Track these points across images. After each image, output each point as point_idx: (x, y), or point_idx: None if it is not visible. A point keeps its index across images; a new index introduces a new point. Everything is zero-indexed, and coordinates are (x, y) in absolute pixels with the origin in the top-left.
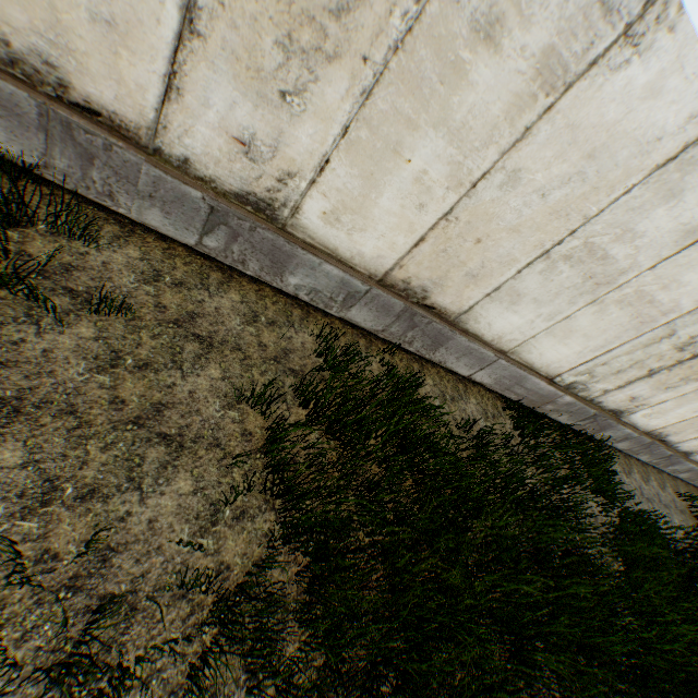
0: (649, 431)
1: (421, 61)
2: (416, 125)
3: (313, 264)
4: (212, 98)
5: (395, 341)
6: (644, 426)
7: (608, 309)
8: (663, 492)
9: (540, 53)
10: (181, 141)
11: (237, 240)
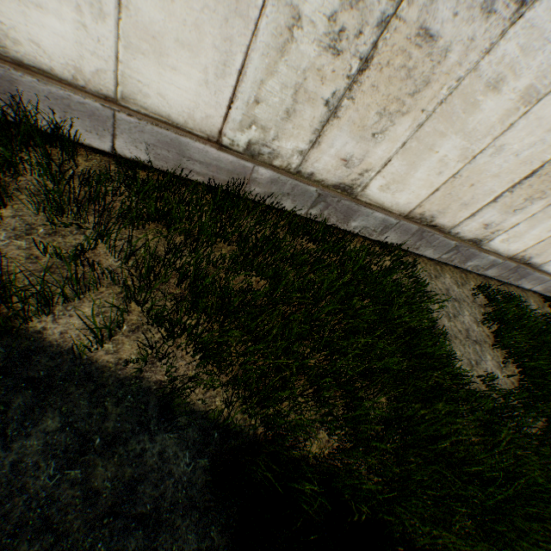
0: None
1: None
2: None
3: (483, 257)
4: (484, 215)
5: (499, 279)
6: None
7: None
8: None
9: None
10: (461, 228)
11: (456, 254)
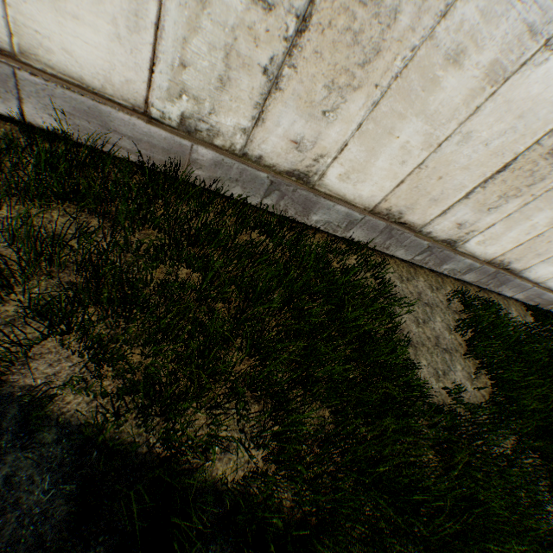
0: None
1: None
2: (541, 209)
3: (460, 260)
4: (457, 213)
5: (479, 285)
6: None
7: None
8: None
9: None
10: (433, 227)
11: (430, 256)
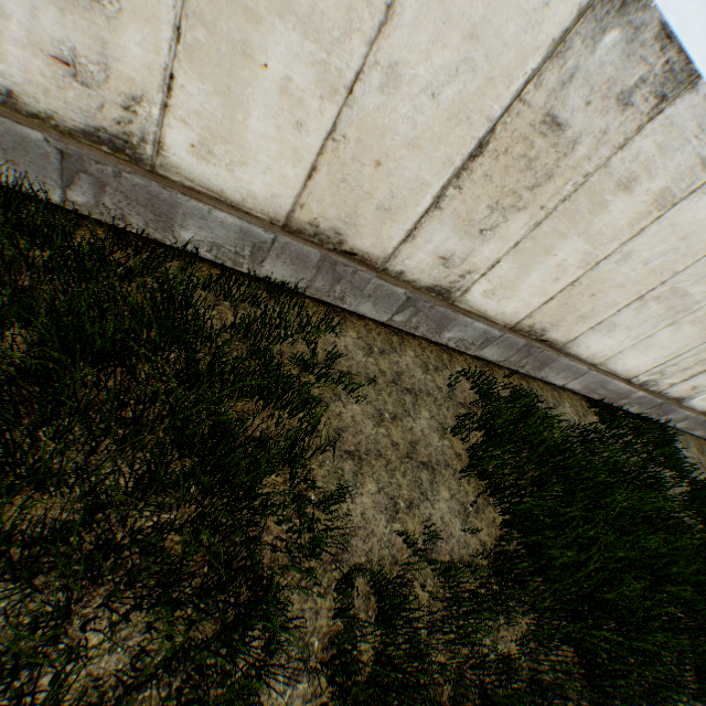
0: (704, 411)
1: (578, 203)
2: (565, 236)
3: (467, 323)
4: (434, 238)
5: (511, 367)
6: (700, 408)
7: (681, 327)
8: None
9: (657, 191)
10: (403, 262)
11: (417, 315)
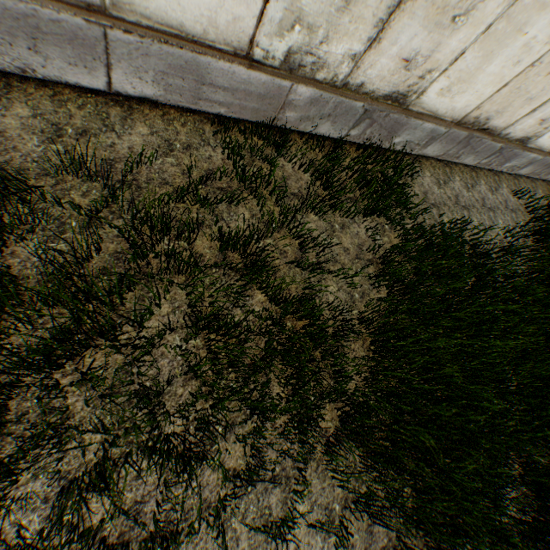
0: (461, 119)
1: None
2: None
3: None
4: None
5: None
6: (450, 113)
7: None
8: (495, 194)
9: None
10: None
11: None
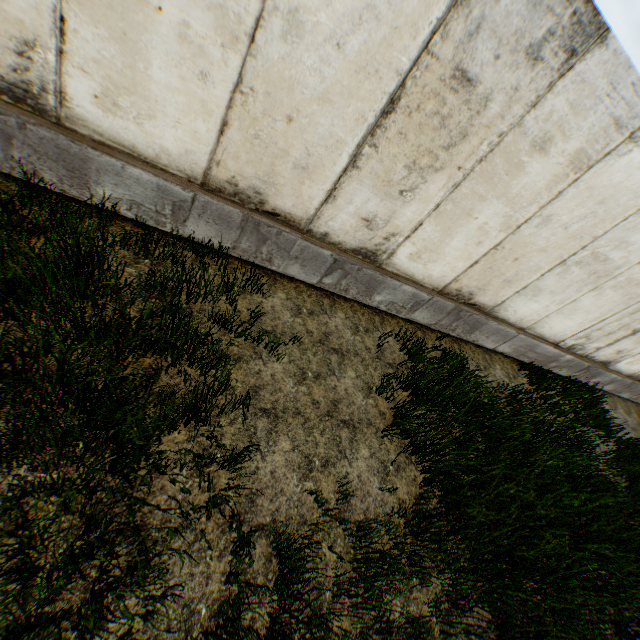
0: (630, 374)
1: (495, 165)
2: (485, 198)
3: (395, 286)
4: (354, 198)
5: (442, 330)
6: (626, 371)
7: (604, 292)
8: None
9: (573, 152)
10: (326, 223)
11: (346, 277)
